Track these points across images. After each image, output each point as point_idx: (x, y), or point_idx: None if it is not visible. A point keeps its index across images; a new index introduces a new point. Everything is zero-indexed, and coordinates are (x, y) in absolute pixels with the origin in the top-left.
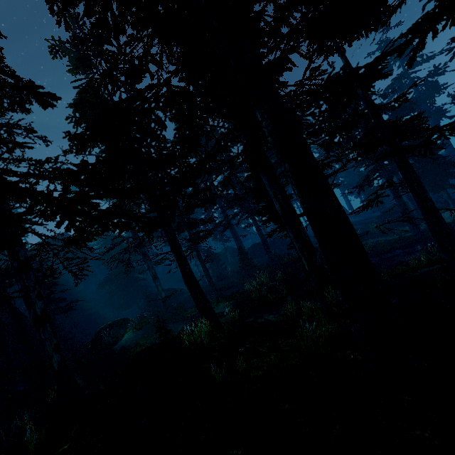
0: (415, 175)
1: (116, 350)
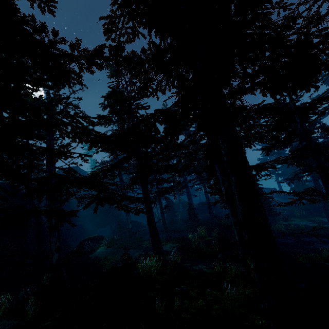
0: None
1: (91, 258)
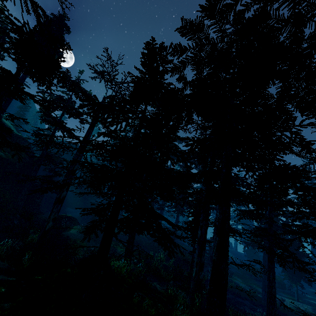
0: (274, 269)
1: (64, 235)
